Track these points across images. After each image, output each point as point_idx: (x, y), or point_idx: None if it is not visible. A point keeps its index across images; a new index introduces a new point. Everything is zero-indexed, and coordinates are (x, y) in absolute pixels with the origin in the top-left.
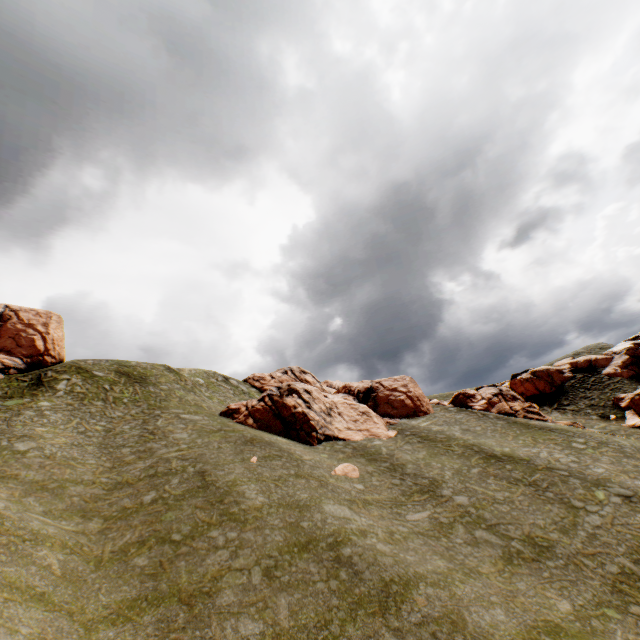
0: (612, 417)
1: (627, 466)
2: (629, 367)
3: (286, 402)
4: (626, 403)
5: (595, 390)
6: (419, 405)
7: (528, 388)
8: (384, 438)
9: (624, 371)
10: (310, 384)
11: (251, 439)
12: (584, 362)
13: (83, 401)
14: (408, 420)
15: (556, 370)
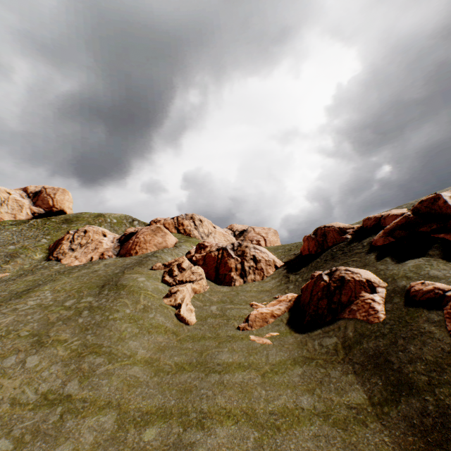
0: (280, 298)
1: (10, 327)
2: (395, 232)
3: (65, 237)
4: (304, 284)
5: (333, 261)
6: (132, 249)
7: (305, 247)
8: (66, 265)
9: (382, 238)
10: (182, 227)
11: (15, 253)
12: (372, 220)
13: (30, 228)
14: (114, 258)
15: (337, 229)
